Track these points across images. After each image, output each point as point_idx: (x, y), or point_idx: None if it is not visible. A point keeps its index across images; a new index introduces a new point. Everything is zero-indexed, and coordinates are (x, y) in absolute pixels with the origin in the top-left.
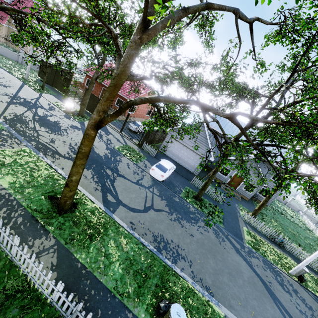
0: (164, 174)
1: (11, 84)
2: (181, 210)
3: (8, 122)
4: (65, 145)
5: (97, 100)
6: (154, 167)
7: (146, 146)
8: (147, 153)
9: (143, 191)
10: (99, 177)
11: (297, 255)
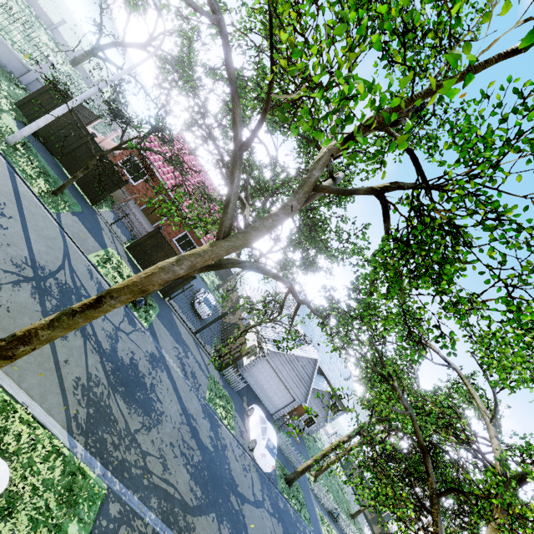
0: (275, 461)
1: None
2: (292, 532)
3: (93, 446)
4: (178, 461)
5: None
6: (265, 451)
7: (232, 372)
8: (228, 383)
9: (265, 521)
10: (236, 533)
11: (343, 527)
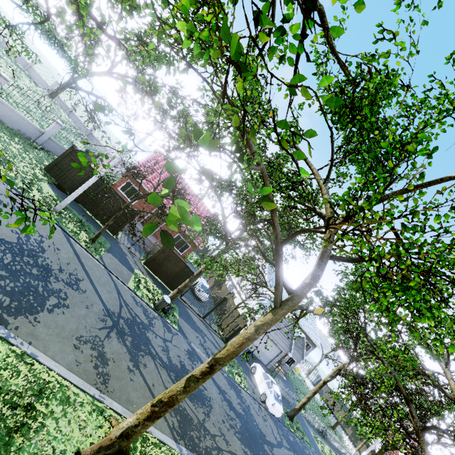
0: (282, 407)
1: (69, 262)
2: None
3: (189, 445)
4: (231, 433)
5: (181, 266)
6: (275, 402)
7: None
8: None
9: None
10: None
11: (330, 440)
